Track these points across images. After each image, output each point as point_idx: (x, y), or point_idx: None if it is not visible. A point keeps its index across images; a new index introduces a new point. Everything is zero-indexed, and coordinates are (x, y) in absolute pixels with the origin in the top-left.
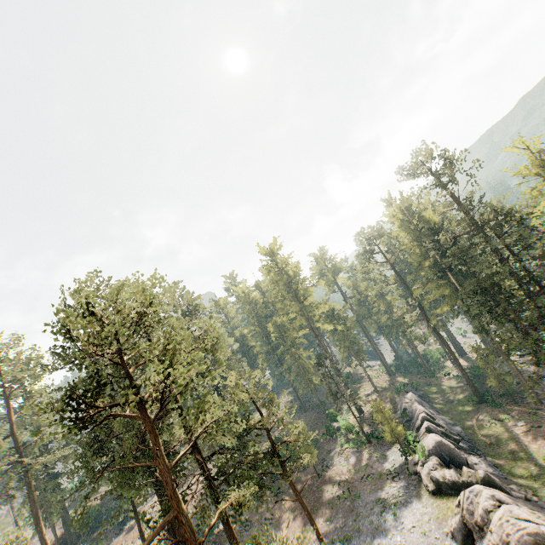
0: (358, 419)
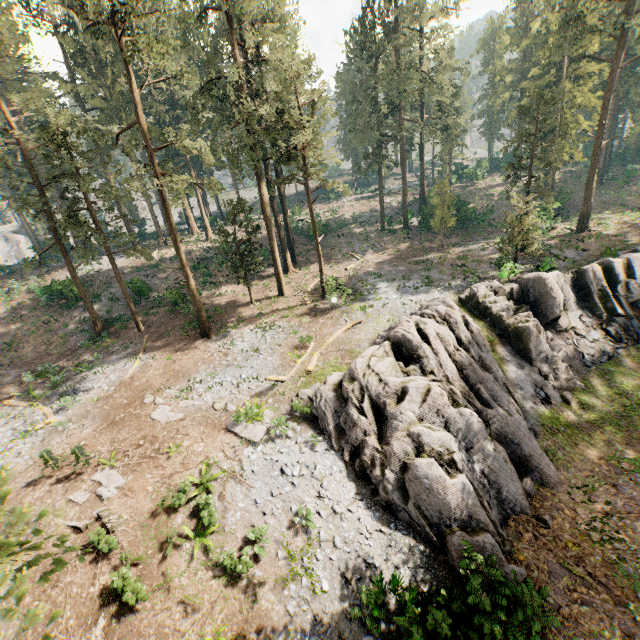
0: (565, 231)
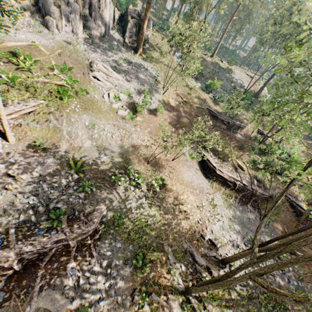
0: None
